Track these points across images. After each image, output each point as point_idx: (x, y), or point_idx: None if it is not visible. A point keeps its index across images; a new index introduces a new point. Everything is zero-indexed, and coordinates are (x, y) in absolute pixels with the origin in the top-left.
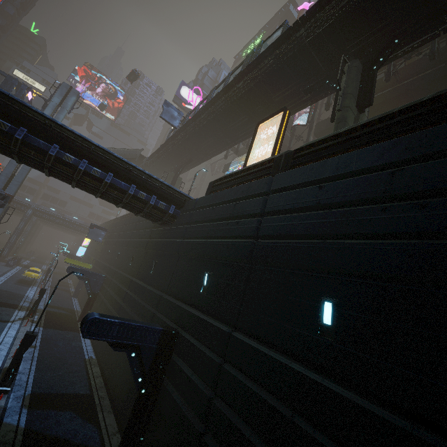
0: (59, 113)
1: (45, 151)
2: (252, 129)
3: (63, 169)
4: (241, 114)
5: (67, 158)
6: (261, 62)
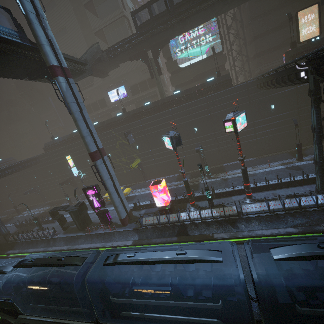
0: (46, 29)
1: None
2: (238, 4)
3: None
4: None
5: None
6: None
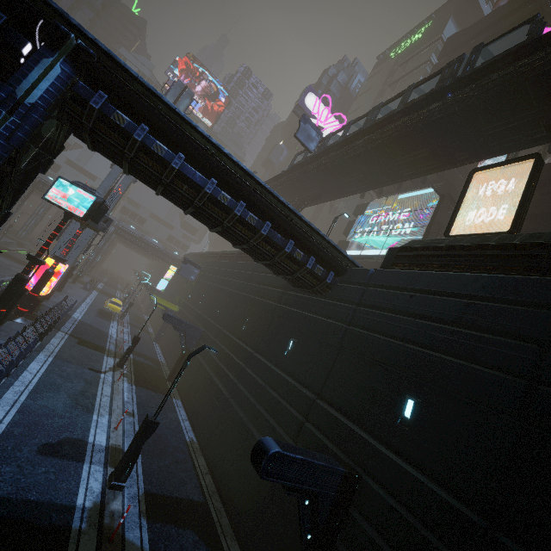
0: None
1: (198, 186)
2: (428, 168)
3: (215, 211)
4: (419, 147)
5: (223, 197)
6: (483, 76)
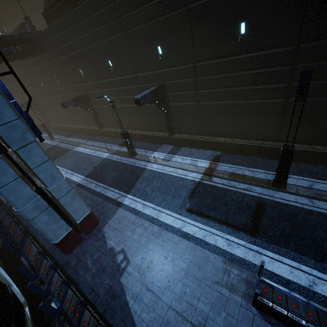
0: None
1: None
2: None
3: None
4: None
5: None
6: None
